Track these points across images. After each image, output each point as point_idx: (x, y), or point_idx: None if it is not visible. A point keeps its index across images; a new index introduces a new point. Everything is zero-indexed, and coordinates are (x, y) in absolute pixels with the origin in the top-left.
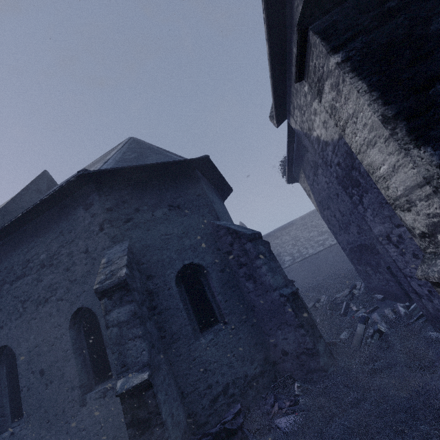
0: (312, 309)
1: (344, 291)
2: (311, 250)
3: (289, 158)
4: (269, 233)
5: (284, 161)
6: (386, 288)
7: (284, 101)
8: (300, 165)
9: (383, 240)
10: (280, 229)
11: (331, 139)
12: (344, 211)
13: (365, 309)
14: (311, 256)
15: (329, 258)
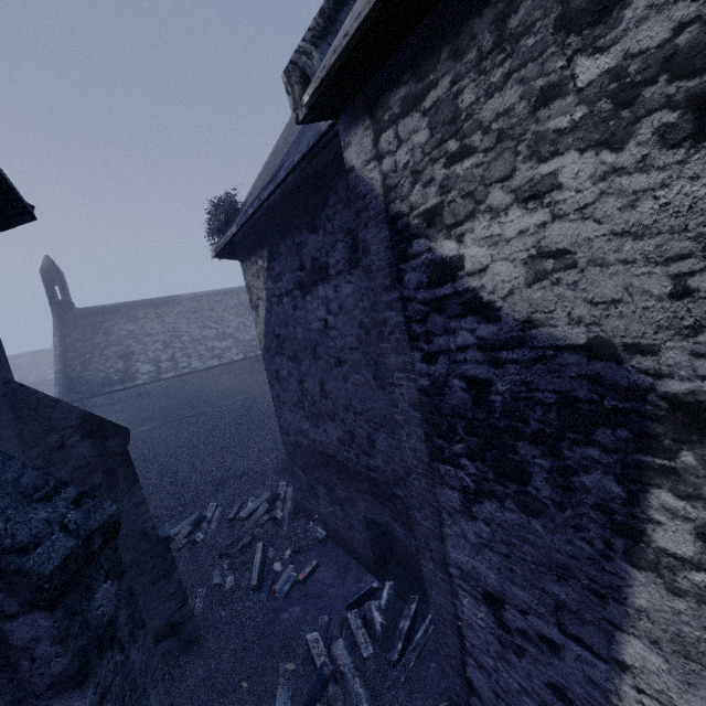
0: (186, 547)
1: (258, 509)
2: (196, 362)
3: (254, 213)
4: (120, 305)
5: (226, 201)
6: (340, 530)
7: (390, 49)
8: (269, 240)
9: (468, 583)
10: (146, 305)
11: (524, 315)
12: (333, 393)
13: (295, 567)
14: (193, 372)
15: (223, 382)
